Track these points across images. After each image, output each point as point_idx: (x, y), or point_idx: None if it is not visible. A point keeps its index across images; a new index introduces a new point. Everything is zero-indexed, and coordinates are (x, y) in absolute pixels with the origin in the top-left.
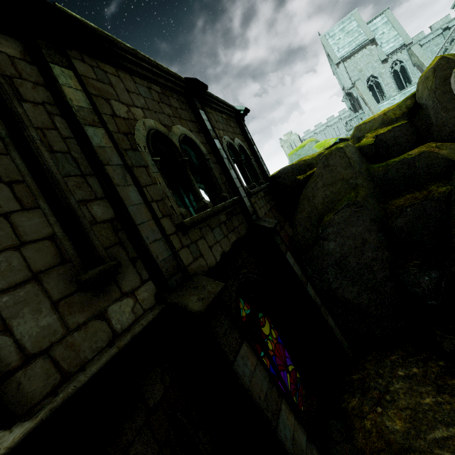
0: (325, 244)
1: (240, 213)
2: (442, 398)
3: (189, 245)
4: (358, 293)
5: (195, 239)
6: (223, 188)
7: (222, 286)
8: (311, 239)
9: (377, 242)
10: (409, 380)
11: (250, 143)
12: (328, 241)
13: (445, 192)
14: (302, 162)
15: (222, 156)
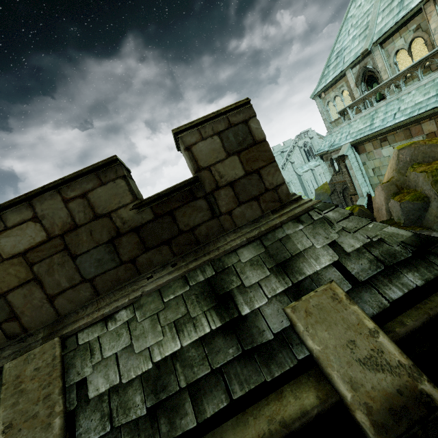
0: None
1: None
2: None
3: None
4: None
5: None
6: None
7: None
8: None
9: None
10: None
11: None
12: None
13: None
14: None
15: None
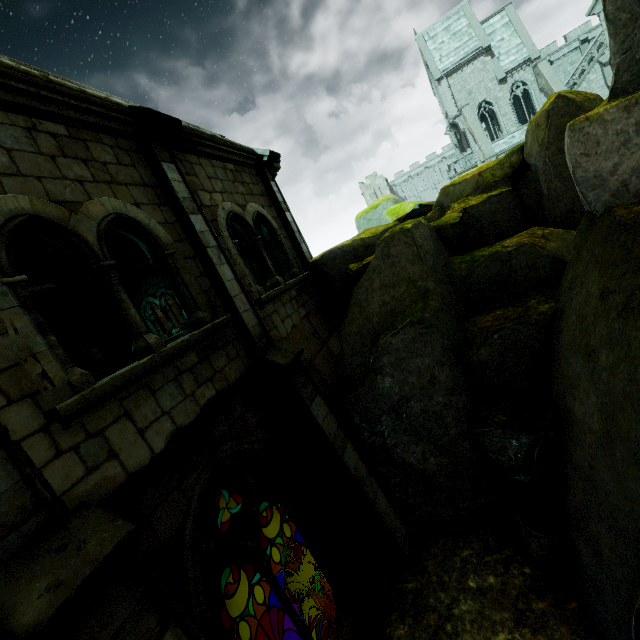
0: (379, 379)
1: (235, 341)
2: (521, 635)
3: (79, 445)
4: (424, 454)
5: (101, 425)
6: (201, 301)
7: (124, 536)
8: (361, 367)
9: (452, 382)
10: (481, 598)
11: (280, 209)
12: (382, 375)
13: (547, 313)
14: (358, 242)
15: (206, 244)
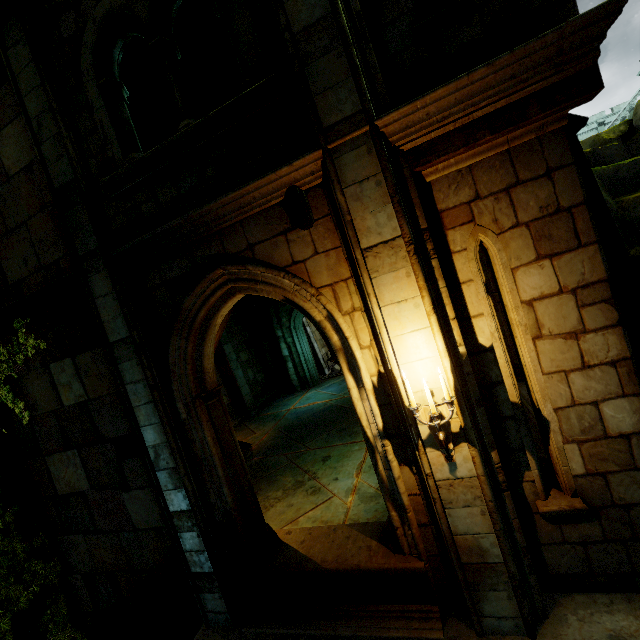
0: None
1: None
2: None
3: None
4: None
5: None
6: None
7: None
8: None
9: None
10: None
11: None
12: None
13: None
14: None
15: None
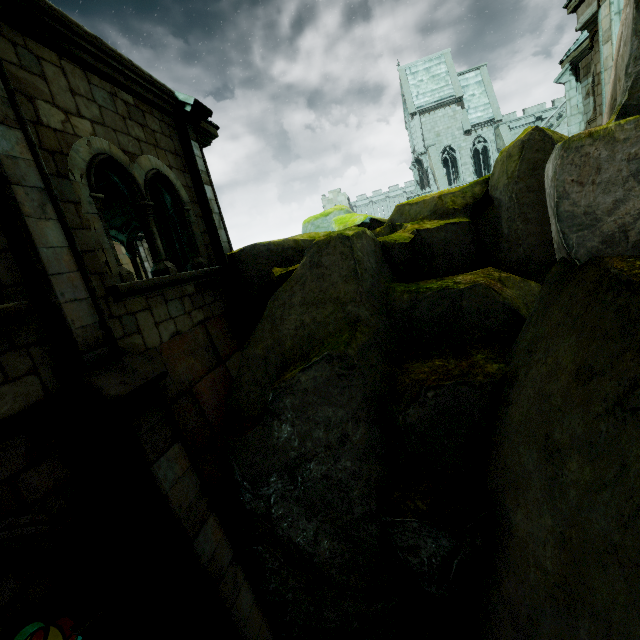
0: (276, 426)
1: (35, 346)
2: None
3: None
4: (316, 534)
5: None
6: None
7: None
8: (259, 402)
9: (367, 445)
10: None
11: (197, 179)
12: (280, 421)
13: (495, 376)
14: (291, 243)
15: (16, 179)
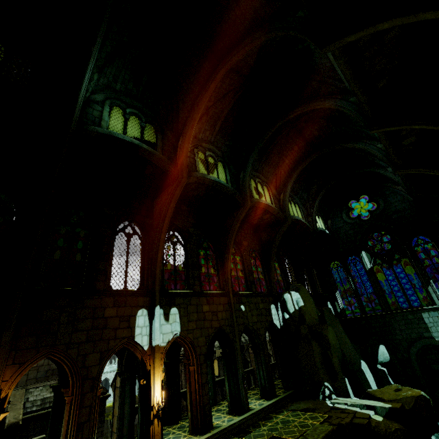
0: None
1: None
2: None
3: None
4: None
5: None
6: None
7: None
8: None
9: None
10: None
11: None
12: None
13: None
14: None
15: None
